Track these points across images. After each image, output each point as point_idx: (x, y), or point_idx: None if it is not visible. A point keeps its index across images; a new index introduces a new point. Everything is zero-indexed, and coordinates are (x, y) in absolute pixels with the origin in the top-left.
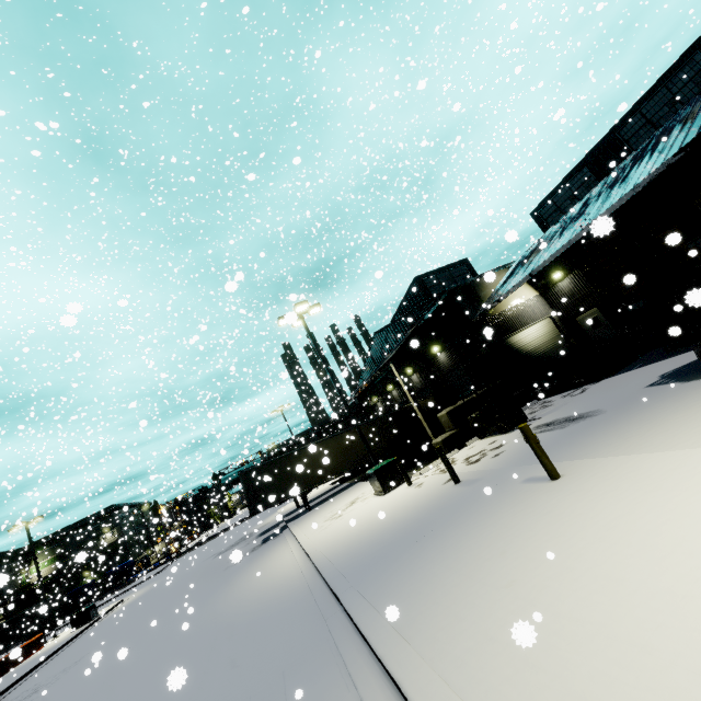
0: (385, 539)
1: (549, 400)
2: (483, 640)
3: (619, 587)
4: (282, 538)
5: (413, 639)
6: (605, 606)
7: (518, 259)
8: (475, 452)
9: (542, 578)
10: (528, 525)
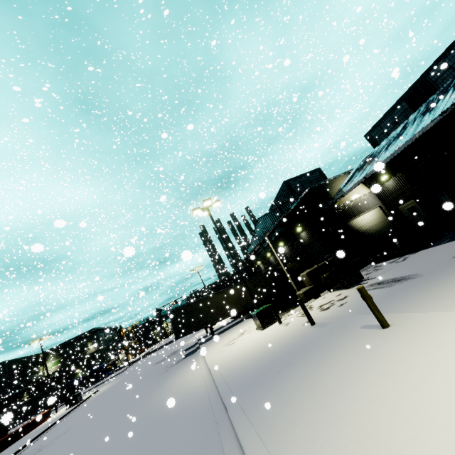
0: (261, 364)
1: (379, 265)
2: None
3: (443, 431)
4: (195, 355)
5: (275, 453)
6: (431, 448)
7: (356, 167)
8: (326, 302)
9: (377, 413)
10: (365, 364)
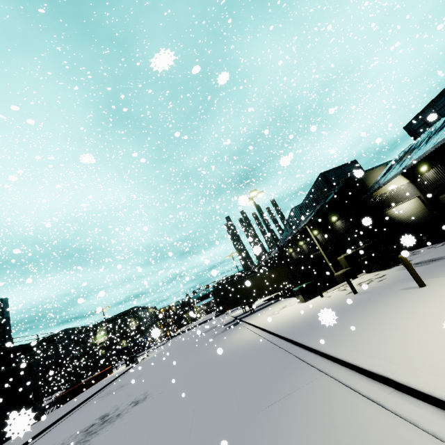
0: (313, 319)
1: (417, 251)
2: (384, 343)
3: None
4: (239, 326)
5: (344, 347)
6: None
7: (394, 158)
8: (365, 280)
9: (415, 322)
10: (405, 305)
